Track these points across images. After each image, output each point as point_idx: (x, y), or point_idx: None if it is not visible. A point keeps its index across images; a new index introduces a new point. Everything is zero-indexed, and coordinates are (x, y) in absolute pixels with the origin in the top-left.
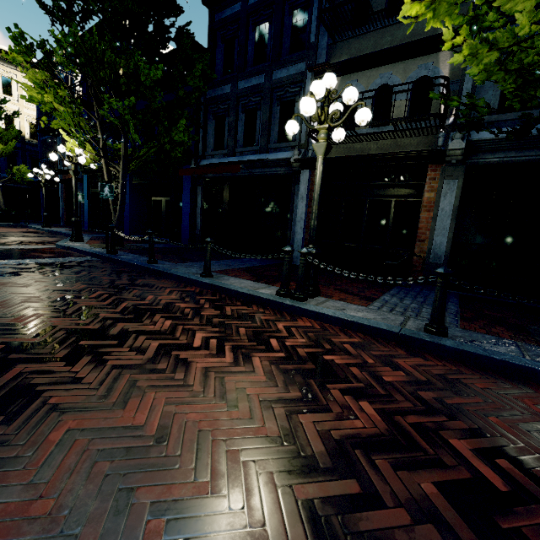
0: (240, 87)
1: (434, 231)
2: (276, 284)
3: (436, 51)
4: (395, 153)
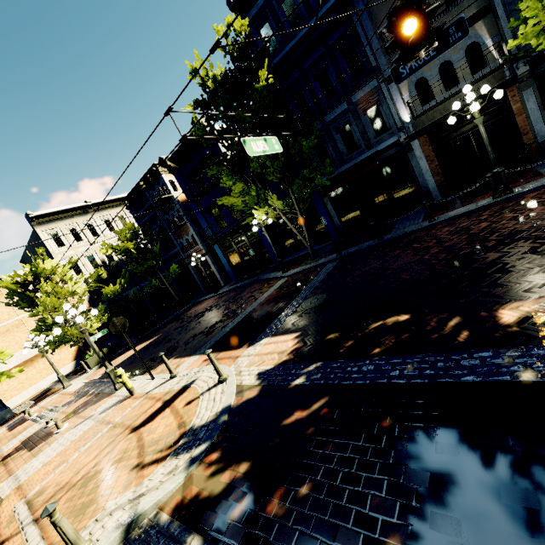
0: (328, 119)
1: (532, 124)
2: (473, 202)
3: (471, 26)
4: (479, 97)
